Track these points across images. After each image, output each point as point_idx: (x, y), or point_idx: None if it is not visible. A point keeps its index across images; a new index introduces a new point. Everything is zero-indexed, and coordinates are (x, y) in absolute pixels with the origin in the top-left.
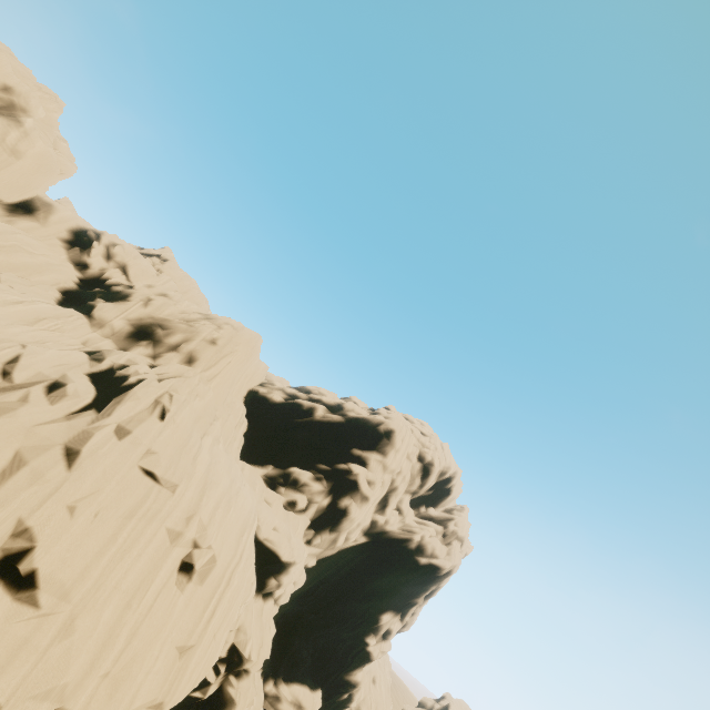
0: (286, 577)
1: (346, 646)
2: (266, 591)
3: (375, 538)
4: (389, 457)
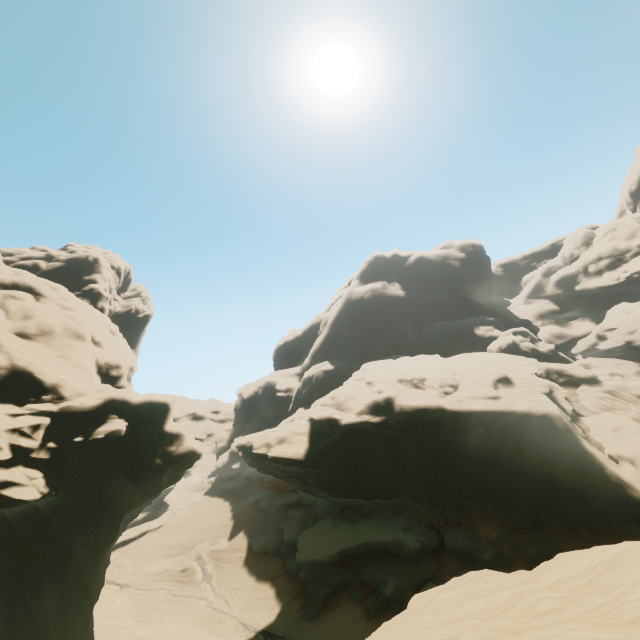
0: None
1: None
2: None
3: (114, 318)
4: (104, 273)
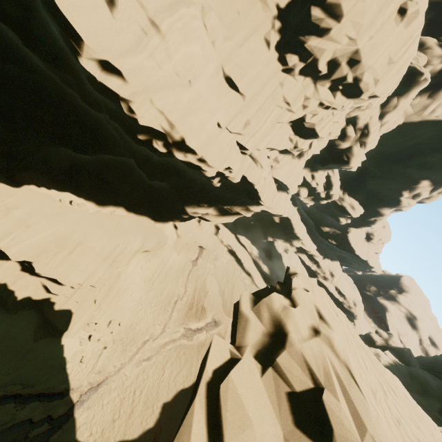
0: (403, 101)
1: (386, 193)
2: (385, 109)
3: None
4: None
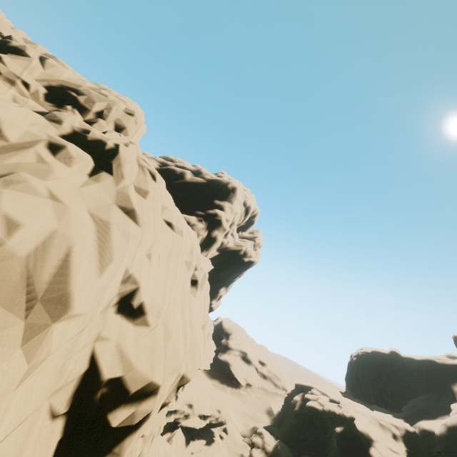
0: None
1: None
2: None
3: (222, 252)
4: (234, 204)
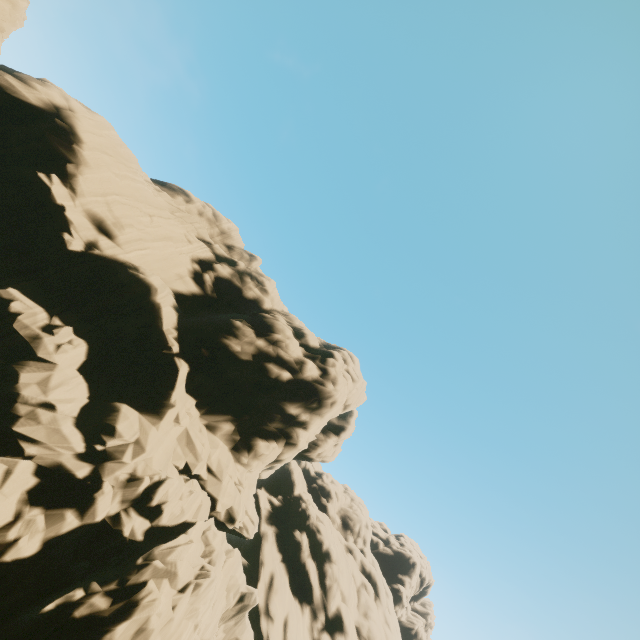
0: None
1: None
2: None
3: None
4: (413, 579)
